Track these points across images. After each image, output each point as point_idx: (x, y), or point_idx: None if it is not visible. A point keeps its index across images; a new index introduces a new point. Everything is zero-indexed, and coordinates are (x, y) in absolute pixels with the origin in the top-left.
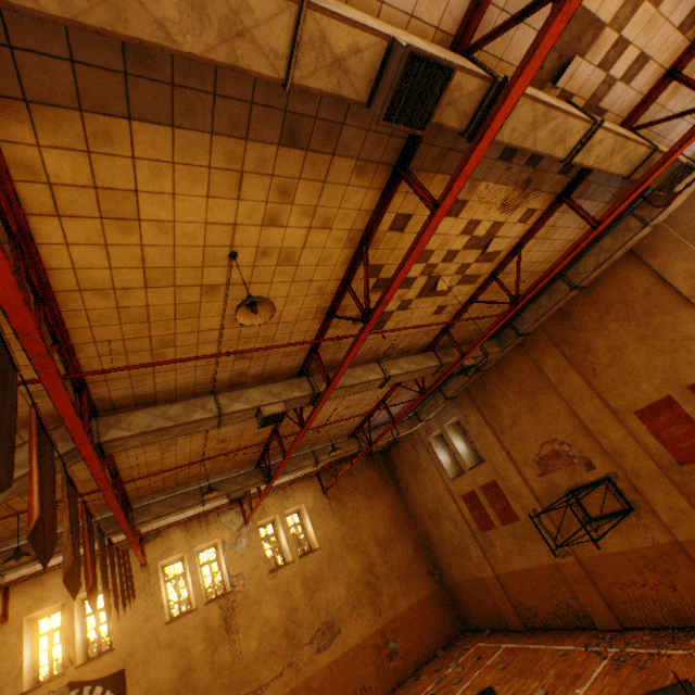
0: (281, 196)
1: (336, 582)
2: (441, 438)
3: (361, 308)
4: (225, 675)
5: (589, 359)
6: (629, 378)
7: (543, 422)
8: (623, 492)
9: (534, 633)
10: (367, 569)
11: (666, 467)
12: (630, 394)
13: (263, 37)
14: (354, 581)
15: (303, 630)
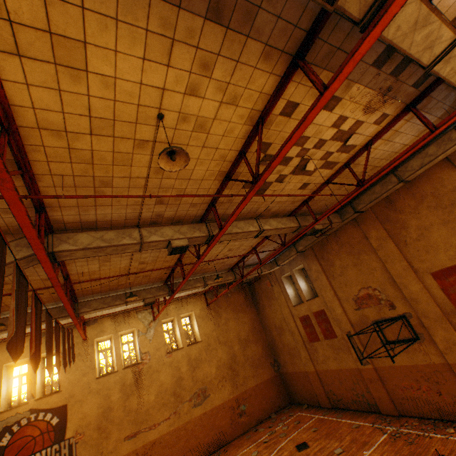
0: (202, 68)
1: (210, 364)
2: (290, 278)
3: (251, 173)
4: (132, 415)
5: (403, 234)
6: (430, 249)
7: (363, 274)
8: (414, 326)
9: (337, 411)
10: (231, 358)
11: (447, 313)
12: (429, 260)
13: None
14: (222, 364)
15: (185, 392)
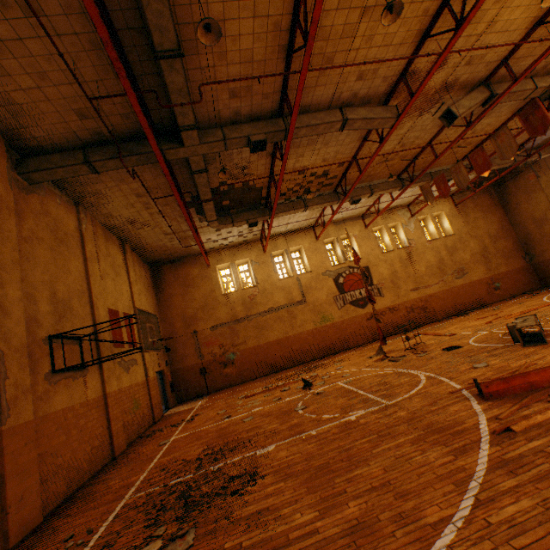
0: None
1: (463, 252)
2: None
3: None
4: (411, 278)
5: None
6: None
7: None
8: None
9: None
10: (482, 249)
11: None
12: None
13: None
14: (474, 253)
15: (447, 269)
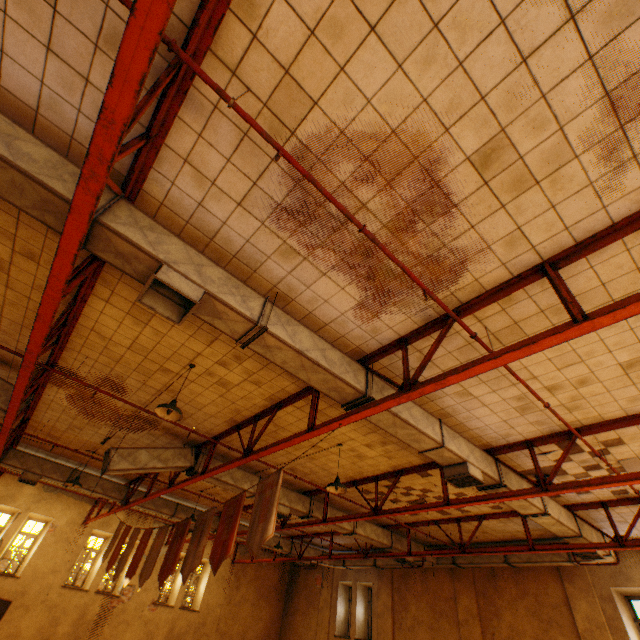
0: (381, 442)
1: None
2: (348, 589)
3: (376, 501)
4: None
5: (493, 622)
6: None
7: None
8: None
9: None
10: None
11: None
12: None
13: (423, 444)
14: None
15: None
